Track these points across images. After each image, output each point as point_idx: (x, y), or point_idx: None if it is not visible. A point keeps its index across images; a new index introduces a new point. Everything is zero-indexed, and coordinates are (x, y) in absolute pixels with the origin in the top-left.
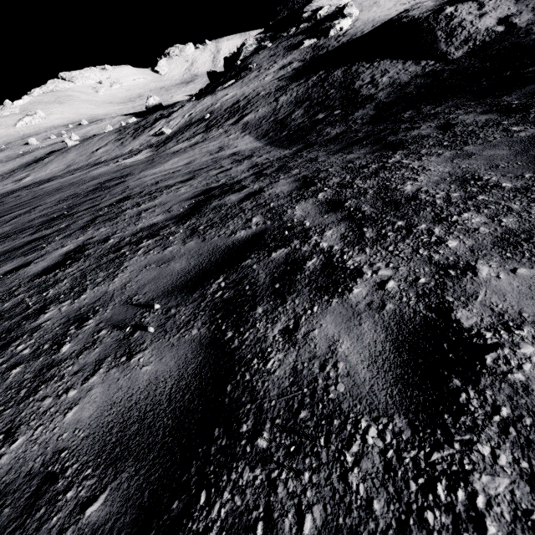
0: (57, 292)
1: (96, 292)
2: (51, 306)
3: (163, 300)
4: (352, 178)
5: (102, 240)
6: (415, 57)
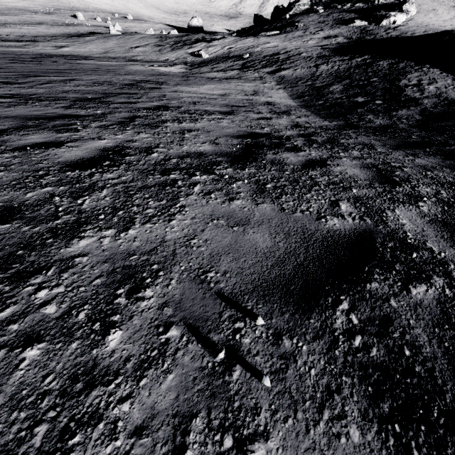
0: (95, 206)
1: (149, 232)
2: (88, 227)
3: (260, 305)
4: (452, 196)
5: (144, 149)
6: None
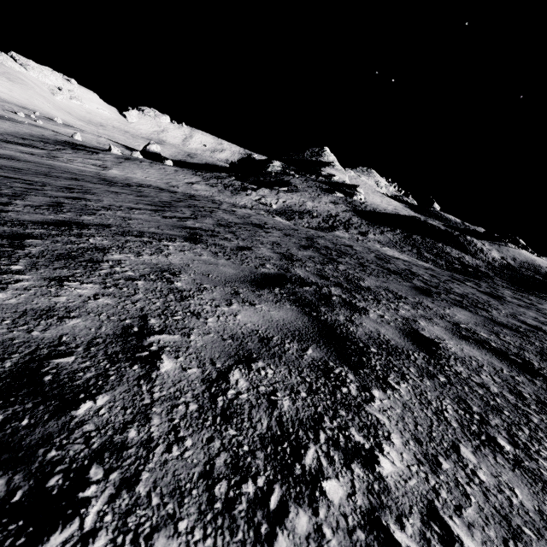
0: None
1: None
2: None
3: None
4: None
5: None
6: (469, 254)
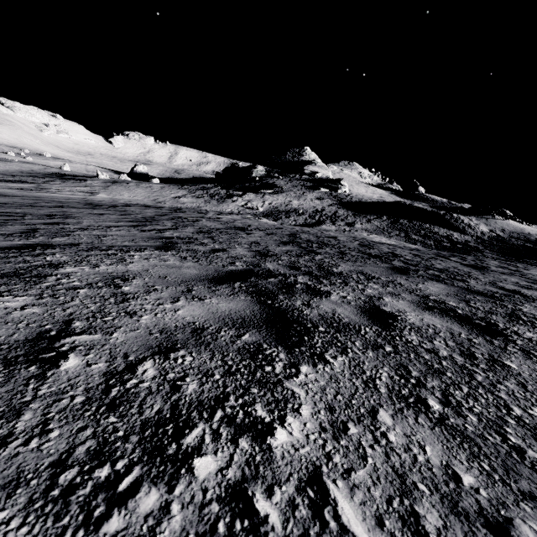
0: None
1: None
2: None
3: None
4: None
5: None
6: (457, 231)
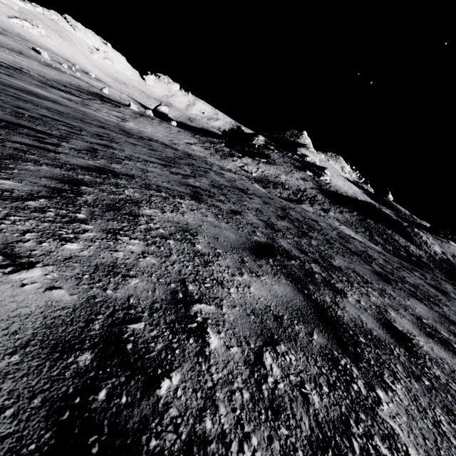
0: None
1: None
2: None
3: None
4: None
5: None
6: (414, 244)
